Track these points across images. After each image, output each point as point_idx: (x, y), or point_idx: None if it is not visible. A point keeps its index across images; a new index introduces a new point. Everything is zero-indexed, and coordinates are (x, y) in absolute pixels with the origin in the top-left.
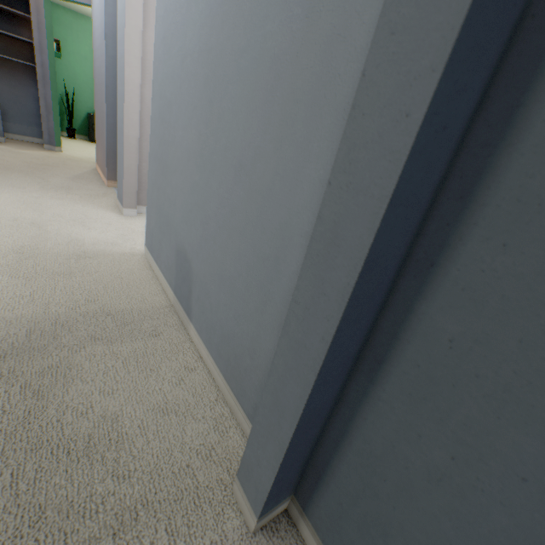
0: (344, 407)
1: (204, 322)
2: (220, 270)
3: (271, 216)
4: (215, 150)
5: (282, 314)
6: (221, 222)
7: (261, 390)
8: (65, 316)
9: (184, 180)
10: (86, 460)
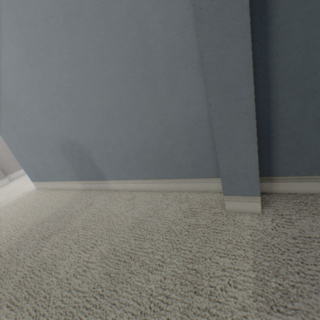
0: (257, 69)
1: (117, 165)
2: (104, 112)
3: (117, 18)
4: (38, 35)
5: (172, 74)
6: (81, 79)
7: (190, 147)
8: (5, 248)
9: (29, 92)
10: (121, 285)
